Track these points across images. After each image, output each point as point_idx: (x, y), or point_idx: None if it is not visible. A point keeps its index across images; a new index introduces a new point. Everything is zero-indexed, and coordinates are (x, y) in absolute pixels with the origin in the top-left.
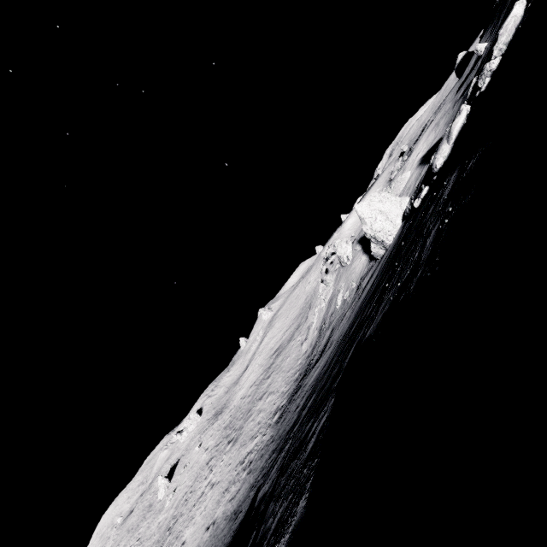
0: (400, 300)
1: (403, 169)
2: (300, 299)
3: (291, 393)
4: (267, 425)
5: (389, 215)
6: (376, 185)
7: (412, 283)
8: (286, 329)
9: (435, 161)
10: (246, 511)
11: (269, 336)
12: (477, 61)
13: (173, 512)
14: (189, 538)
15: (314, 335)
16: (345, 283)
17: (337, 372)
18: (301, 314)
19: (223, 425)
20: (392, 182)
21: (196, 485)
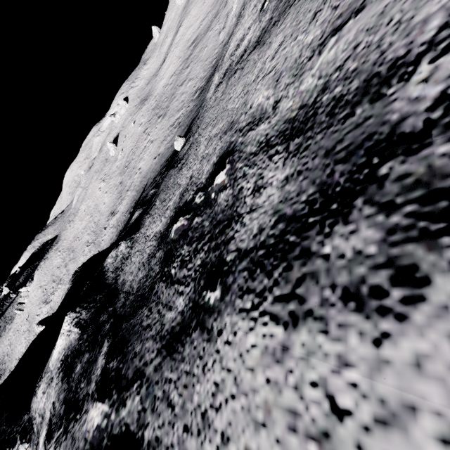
0: None
1: None
2: None
3: (208, 77)
4: (190, 101)
5: None
6: None
7: None
8: (203, 18)
9: None
10: (184, 135)
11: (185, 25)
12: None
13: (125, 160)
14: (143, 166)
15: (233, 23)
16: None
17: None
18: None
19: (151, 108)
20: None
21: (139, 144)
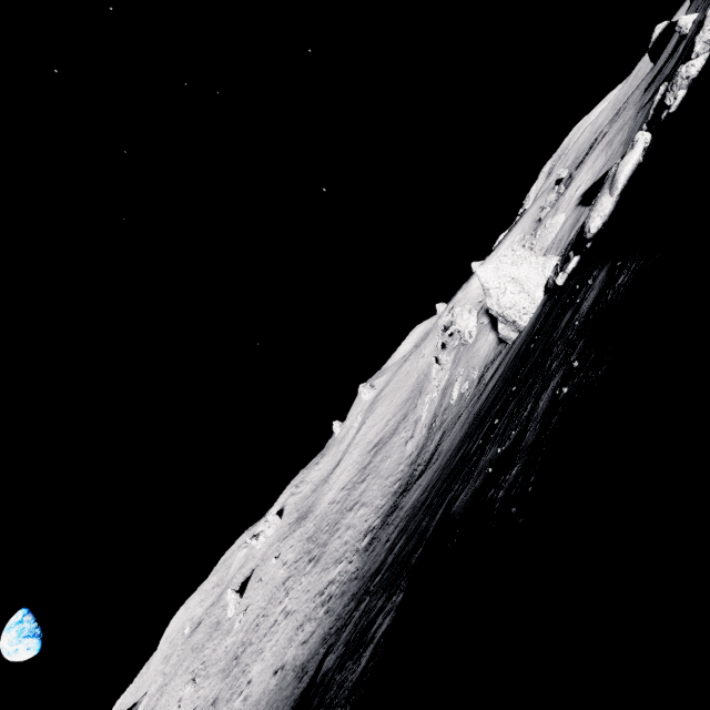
0: (487, 499)
1: (556, 209)
2: (410, 378)
3: (386, 511)
4: (355, 549)
5: (525, 285)
6: (520, 225)
7: (504, 482)
8: (390, 417)
9: (589, 221)
10: (310, 678)
11: (369, 424)
12: (679, 42)
13: (242, 637)
14: (255, 678)
15: (422, 434)
16: (465, 369)
17: (423, 531)
18: (409, 400)
19: (306, 535)
20: (538, 228)
21: (269, 609)
